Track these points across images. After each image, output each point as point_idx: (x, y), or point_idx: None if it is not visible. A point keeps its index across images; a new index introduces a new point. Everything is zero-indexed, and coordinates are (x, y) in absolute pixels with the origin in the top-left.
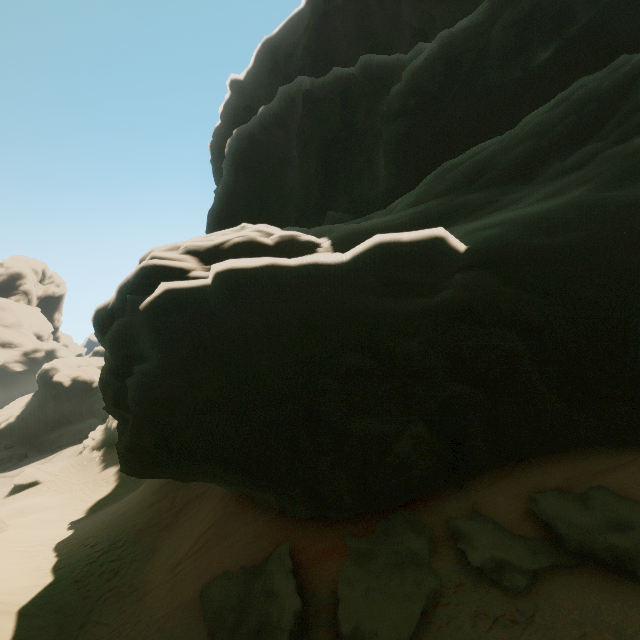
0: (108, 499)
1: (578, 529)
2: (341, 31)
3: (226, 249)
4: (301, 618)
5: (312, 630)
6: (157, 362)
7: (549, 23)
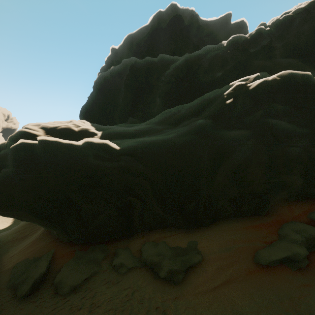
0: (4, 230)
1: (147, 254)
2: (162, 38)
3: (58, 129)
4: (44, 276)
5: (46, 280)
6: (11, 169)
7: (219, 63)
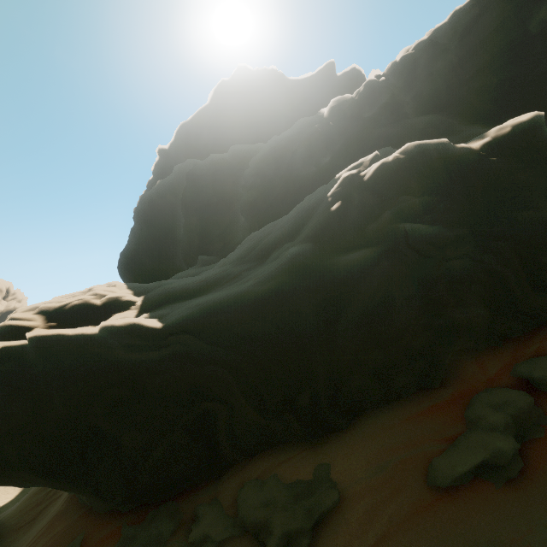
0: (8, 506)
1: (247, 507)
2: (234, 120)
3: (67, 309)
4: None
5: None
6: None
7: (321, 143)
